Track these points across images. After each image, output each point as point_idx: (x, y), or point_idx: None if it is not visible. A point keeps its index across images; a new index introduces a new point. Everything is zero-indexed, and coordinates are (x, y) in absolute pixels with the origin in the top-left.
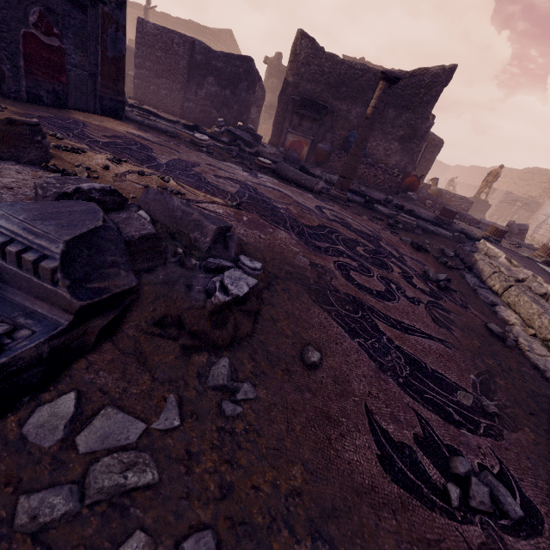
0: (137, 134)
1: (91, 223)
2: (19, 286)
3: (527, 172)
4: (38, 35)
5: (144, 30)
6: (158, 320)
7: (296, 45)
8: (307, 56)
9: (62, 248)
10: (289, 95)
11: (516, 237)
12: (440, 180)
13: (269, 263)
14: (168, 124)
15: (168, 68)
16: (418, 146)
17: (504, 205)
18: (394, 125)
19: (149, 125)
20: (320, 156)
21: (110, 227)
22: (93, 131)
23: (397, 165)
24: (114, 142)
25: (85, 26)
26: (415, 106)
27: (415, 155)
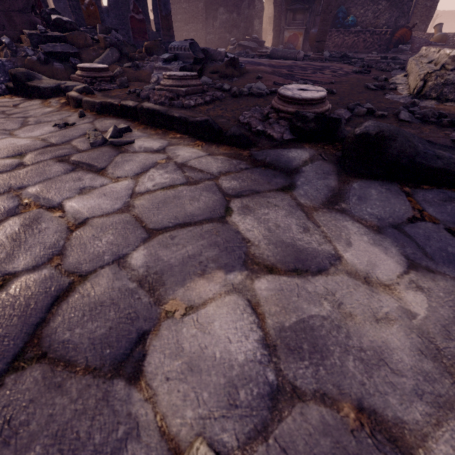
0: None
1: (192, 41)
2: (181, 58)
3: None
4: (134, 16)
5: None
6: (211, 72)
7: None
8: None
9: (188, 44)
10: None
11: None
12: None
13: (251, 70)
14: None
15: (191, 14)
16: None
17: None
18: None
19: None
20: (313, 41)
21: (196, 42)
22: None
23: (387, 23)
24: None
25: (145, 3)
26: None
27: (405, 6)
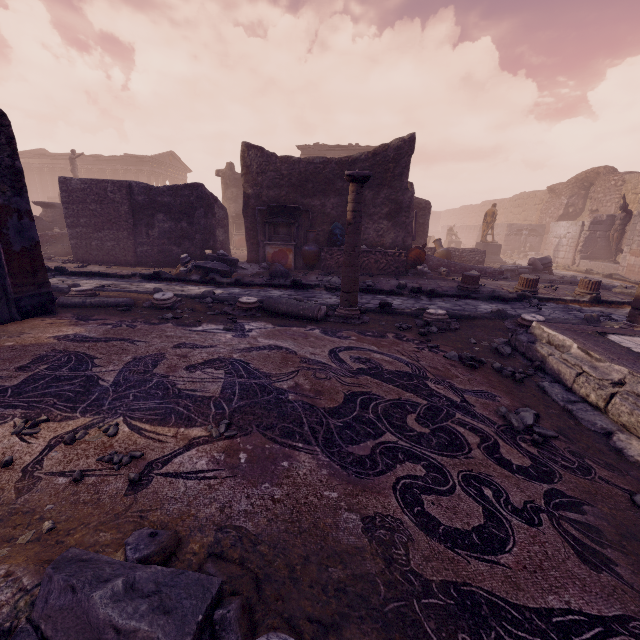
0: (72, 335)
1: None
2: None
3: (517, 199)
4: None
5: (70, 188)
6: None
7: (244, 158)
8: (259, 165)
9: None
10: (253, 207)
11: (543, 273)
12: (437, 228)
13: (303, 582)
14: (122, 282)
15: (107, 218)
16: (409, 217)
17: (512, 238)
18: (375, 204)
19: (93, 304)
20: (310, 259)
21: None
22: (1, 366)
23: (394, 242)
24: (33, 375)
25: None
26: (389, 181)
27: (409, 226)
